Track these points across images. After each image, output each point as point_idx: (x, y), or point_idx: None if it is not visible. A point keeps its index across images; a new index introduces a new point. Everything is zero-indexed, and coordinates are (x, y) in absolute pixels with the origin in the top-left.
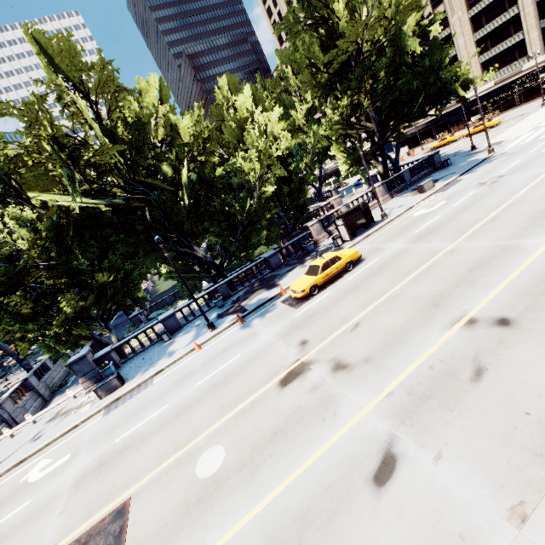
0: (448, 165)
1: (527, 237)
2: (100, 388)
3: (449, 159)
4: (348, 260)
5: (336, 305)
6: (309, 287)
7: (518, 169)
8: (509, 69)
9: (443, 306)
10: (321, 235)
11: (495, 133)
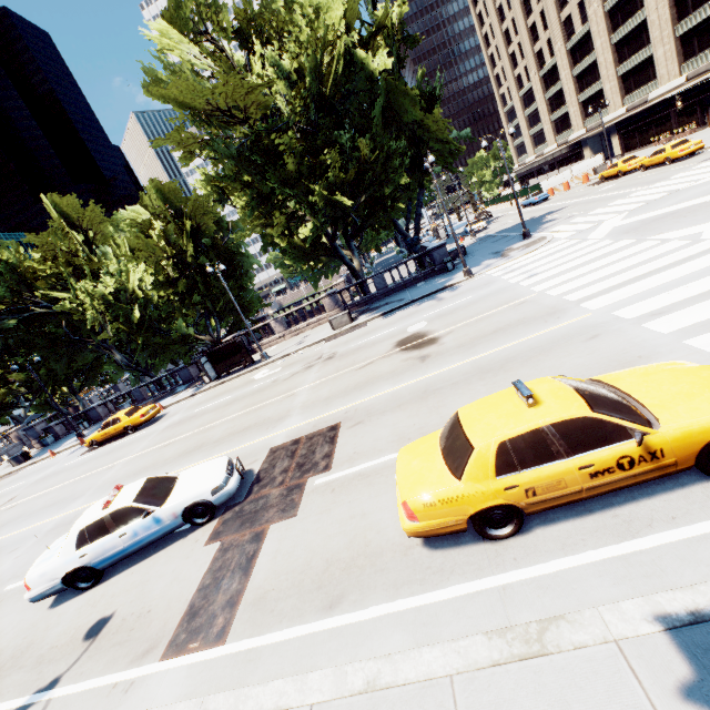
0: (447, 270)
1: (92, 494)
2: (12, 460)
3: (450, 261)
4: (127, 424)
5: (63, 473)
6: (90, 441)
7: (341, 356)
8: None
9: (1, 528)
10: None
11: (628, 190)
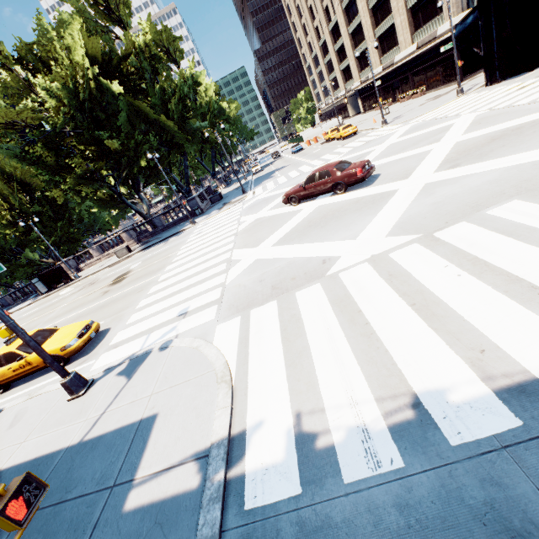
0: (197, 215)
1: None
2: None
3: (197, 209)
4: None
5: None
6: None
7: (96, 283)
8: (431, 27)
9: None
10: (70, 271)
11: (307, 161)
